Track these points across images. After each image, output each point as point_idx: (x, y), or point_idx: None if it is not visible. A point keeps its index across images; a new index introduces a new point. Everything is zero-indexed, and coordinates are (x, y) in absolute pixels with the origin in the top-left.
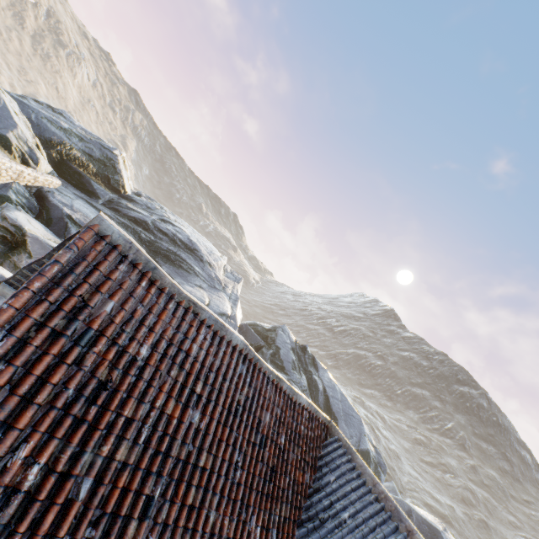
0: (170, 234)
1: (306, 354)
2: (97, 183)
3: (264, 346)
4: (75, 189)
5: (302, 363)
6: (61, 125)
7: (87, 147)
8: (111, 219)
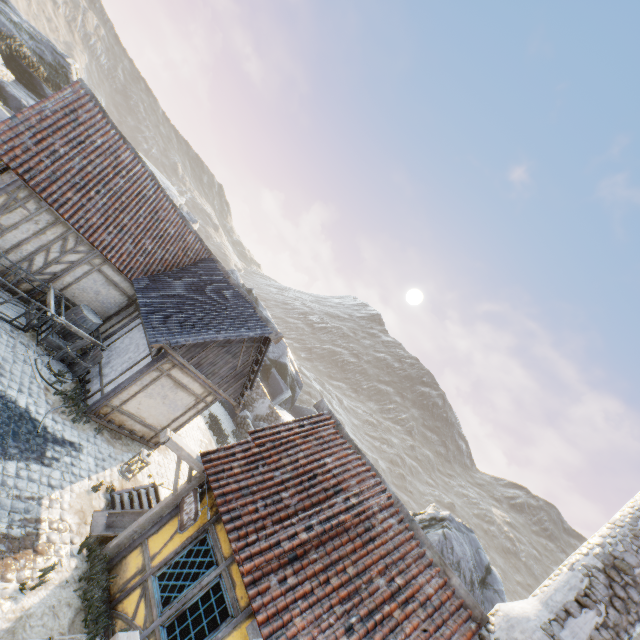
0: None
1: (251, 296)
2: (48, 88)
3: None
4: (25, 89)
5: None
6: (10, 18)
7: (38, 48)
8: None
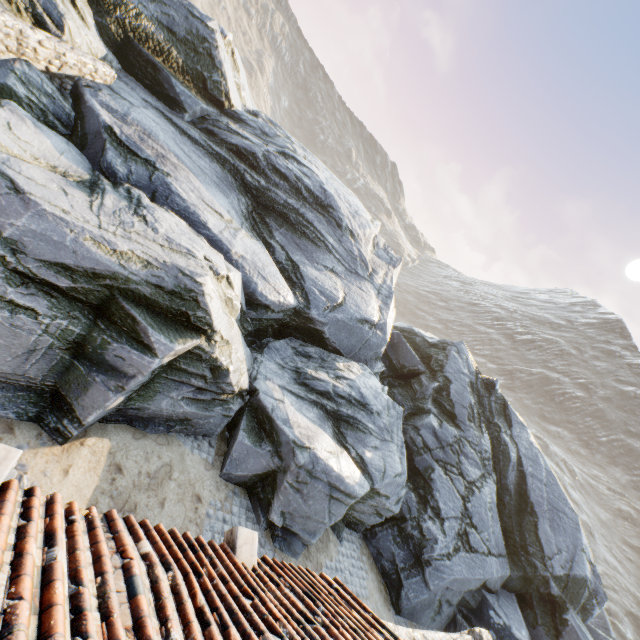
0: (291, 177)
1: (493, 395)
2: (182, 84)
3: (424, 373)
4: (149, 93)
5: (484, 409)
6: None
7: (164, 14)
8: (199, 147)
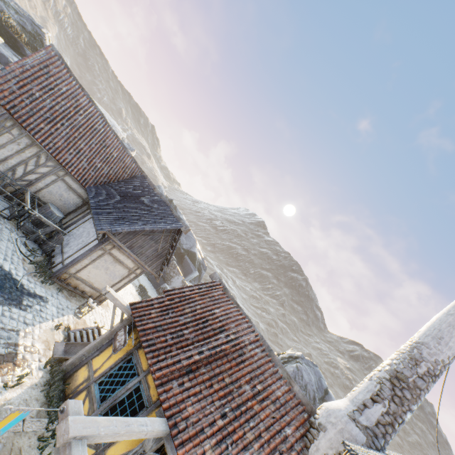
0: None
1: (172, 204)
2: (28, 50)
3: None
4: (11, 49)
5: None
6: None
7: (21, 20)
8: None
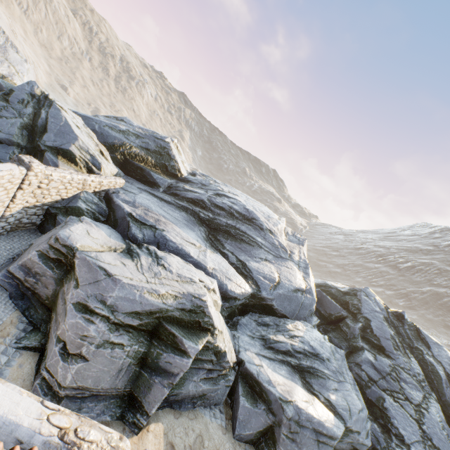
0: (226, 208)
1: (405, 324)
2: (156, 173)
3: (348, 317)
4: (139, 183)
5: (403, 337)
6: (119, 129)
7: (143, 142)
8: (171, 205)
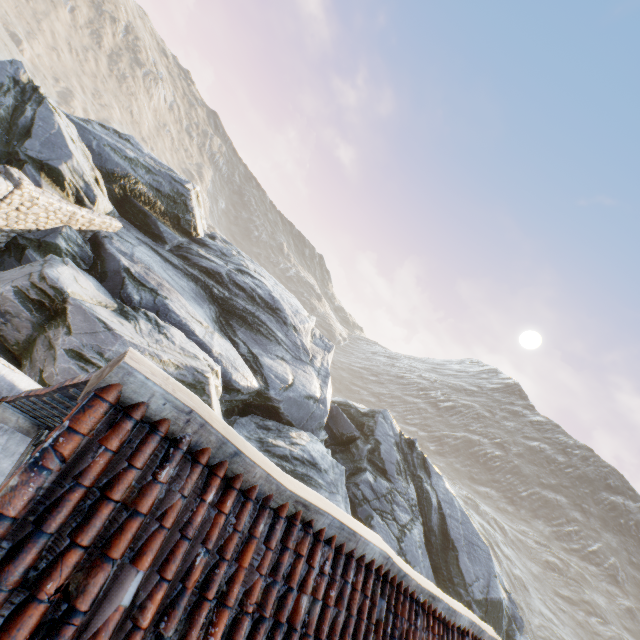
0: (248, 289)
1: (414, 452)
2: (164, 224)
3: (360, 438)
4: (138, 231)
5: (409, 464)
6: (125, 154)
7: (155, 181)
8: (178, 270)
